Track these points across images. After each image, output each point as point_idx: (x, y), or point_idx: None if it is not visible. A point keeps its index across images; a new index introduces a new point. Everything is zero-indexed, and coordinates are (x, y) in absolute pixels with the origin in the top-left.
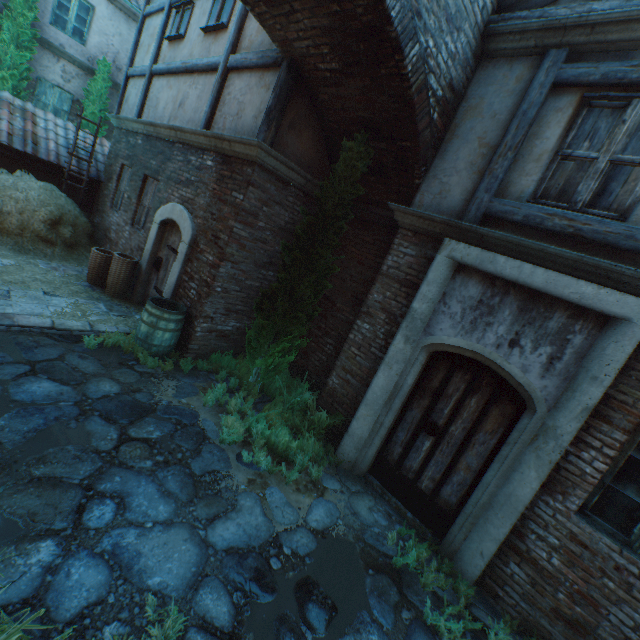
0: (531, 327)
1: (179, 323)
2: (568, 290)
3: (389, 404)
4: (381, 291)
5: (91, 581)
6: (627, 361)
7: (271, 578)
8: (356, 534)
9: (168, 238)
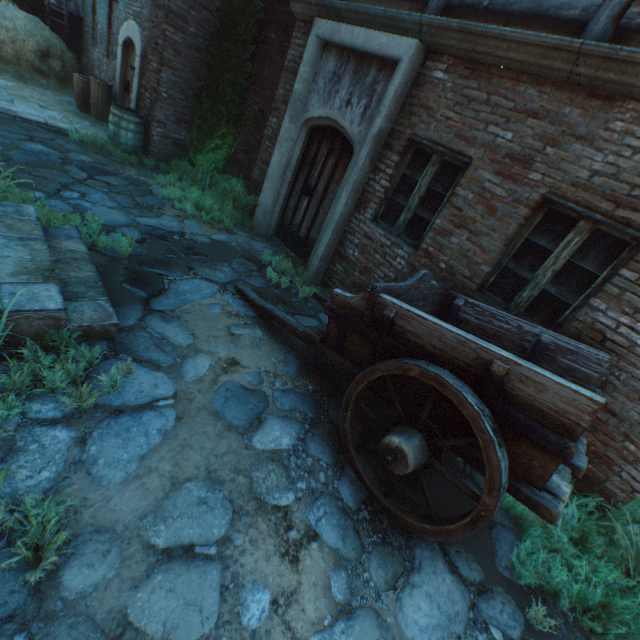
0: (358, 86)
1: (138, 126)
2: (375, 44)
3: (283, 177)
4: (284, 86)
5: (62, 208)
6: (406, 99)
7: (171, 240)
8: (244, 250)
9: (131, 60)
